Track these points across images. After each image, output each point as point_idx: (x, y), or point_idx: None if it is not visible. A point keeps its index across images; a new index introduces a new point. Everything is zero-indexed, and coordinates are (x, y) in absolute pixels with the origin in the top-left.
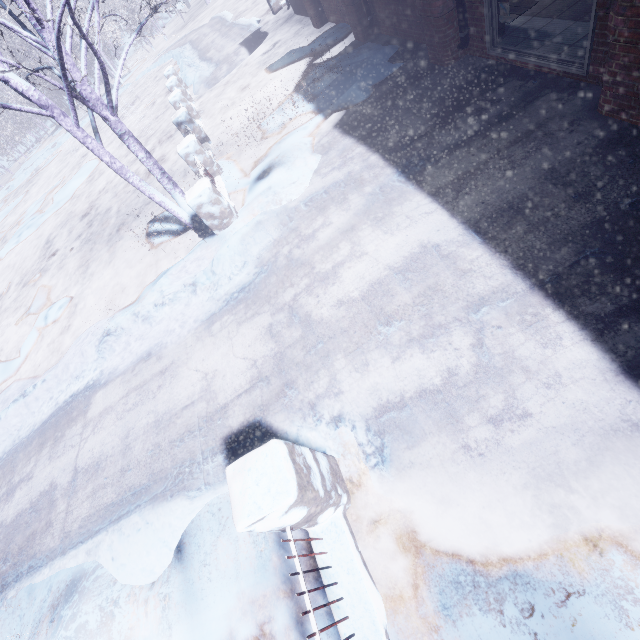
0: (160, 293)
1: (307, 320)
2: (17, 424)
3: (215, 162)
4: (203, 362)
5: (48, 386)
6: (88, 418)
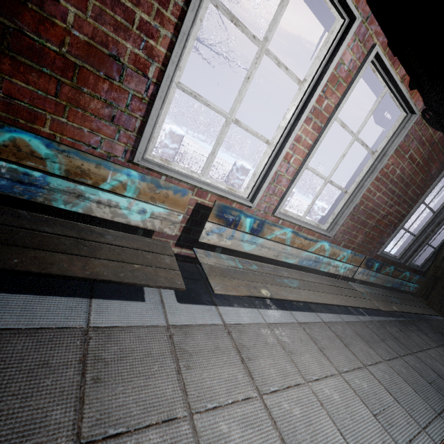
0: None
1: None
2: None
3: (166, 151)
4: None
5: None
6: None
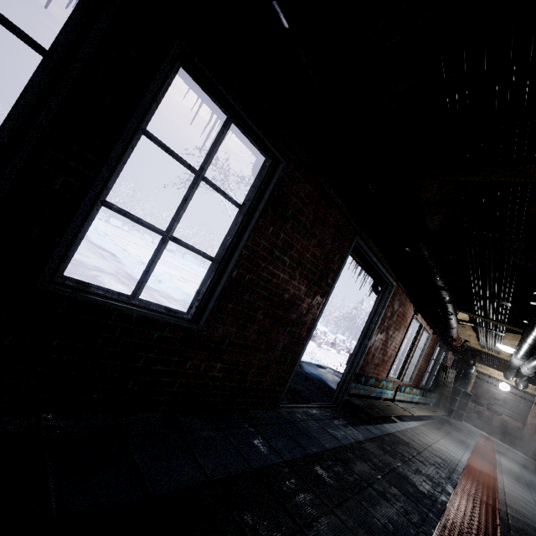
0: (160, 274)
1: (96, 270)
2: (111, 248)
3: None
4: (99, 260)
5: (126, 254)
6: (96, 248)
